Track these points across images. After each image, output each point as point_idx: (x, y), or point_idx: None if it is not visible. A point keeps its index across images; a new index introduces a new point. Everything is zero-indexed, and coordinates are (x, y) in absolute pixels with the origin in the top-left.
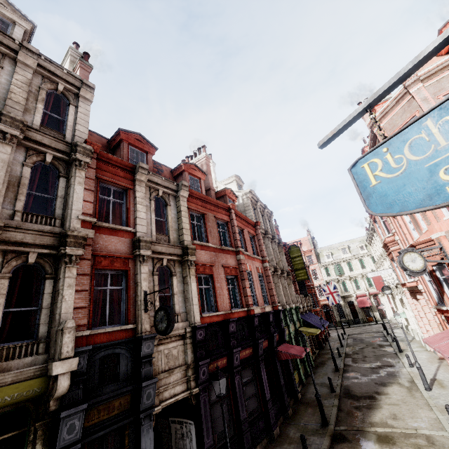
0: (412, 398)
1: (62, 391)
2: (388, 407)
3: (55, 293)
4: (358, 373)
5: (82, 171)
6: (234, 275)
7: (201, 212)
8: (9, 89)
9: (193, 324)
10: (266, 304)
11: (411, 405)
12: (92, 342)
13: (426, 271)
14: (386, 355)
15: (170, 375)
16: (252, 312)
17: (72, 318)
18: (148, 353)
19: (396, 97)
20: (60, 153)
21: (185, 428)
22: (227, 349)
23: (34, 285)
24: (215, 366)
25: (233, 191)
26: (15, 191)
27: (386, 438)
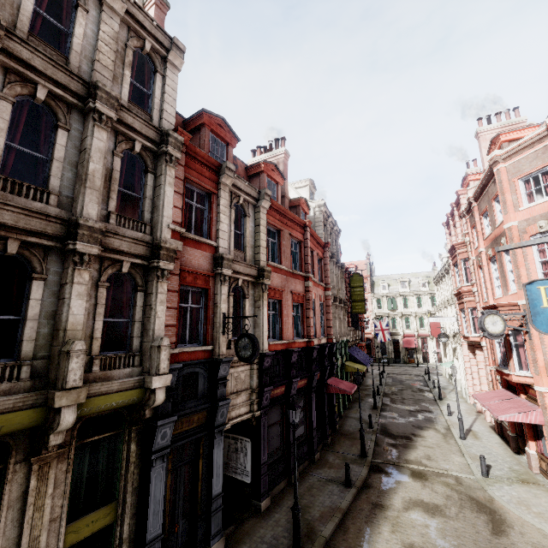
0: (446, 443)
1: (158, 403)
2: (423, 448)
3: (144, 307)
4: (396, 414)
5: (172, 169)
6: (300, 303)
7: (278, 228)
8: (96, 46)
9: (262, 351)
10: (322, 335)
11: (445, 450)
12: (177, 360)
13: (503, 336)
14: (425, 400)
15: (237, 397)
16: (312, 344)
17: (163, 335)
18: (223, 376)
19: (533, 137)
20: (149, 142)
21: (240, 444)
22: (286, 377)
23: (125, 296)
24: (275, 393)
25: (308, 202)
26: (107, 187)
27: (419, 474)
